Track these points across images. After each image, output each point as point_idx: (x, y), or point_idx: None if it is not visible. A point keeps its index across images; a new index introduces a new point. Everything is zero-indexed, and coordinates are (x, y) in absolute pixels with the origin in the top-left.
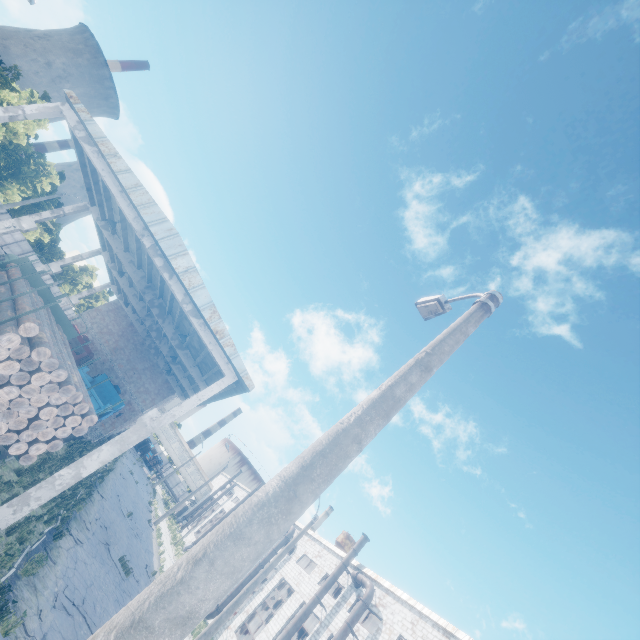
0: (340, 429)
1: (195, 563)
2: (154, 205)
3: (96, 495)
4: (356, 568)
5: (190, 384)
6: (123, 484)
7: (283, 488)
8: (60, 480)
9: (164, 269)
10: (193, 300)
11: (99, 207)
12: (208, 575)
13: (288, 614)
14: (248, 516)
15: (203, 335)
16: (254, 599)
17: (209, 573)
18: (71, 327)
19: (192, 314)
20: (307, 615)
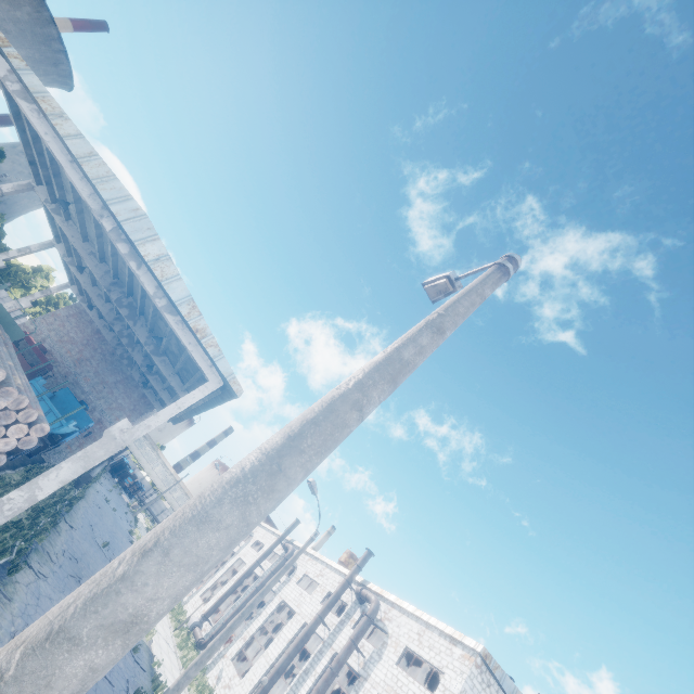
0: (336, 395)
1: (143, 554)
2: (114, 179)
3: (63, 525)
4: (360, 584)
5: (171, 397)
6: (97, 512)
7: (264, 461)
8: (9, 504)
9: (130, 257)
10: (167, 293)
11: (47, 185)
12: (161, 568)
13: (289, 637)
14: (217, 495)
15: (181, 334)
16: (252, 625)
17: (162, 565)
18: (15, 326)
19: (167, 310)
20: (309, 636)
